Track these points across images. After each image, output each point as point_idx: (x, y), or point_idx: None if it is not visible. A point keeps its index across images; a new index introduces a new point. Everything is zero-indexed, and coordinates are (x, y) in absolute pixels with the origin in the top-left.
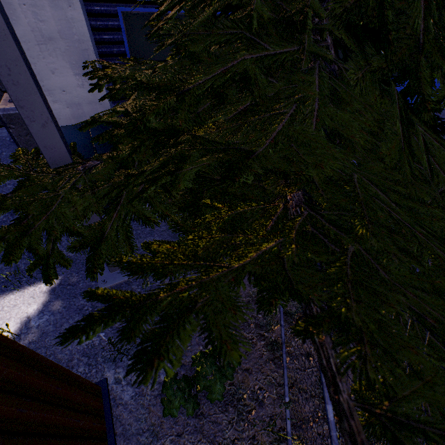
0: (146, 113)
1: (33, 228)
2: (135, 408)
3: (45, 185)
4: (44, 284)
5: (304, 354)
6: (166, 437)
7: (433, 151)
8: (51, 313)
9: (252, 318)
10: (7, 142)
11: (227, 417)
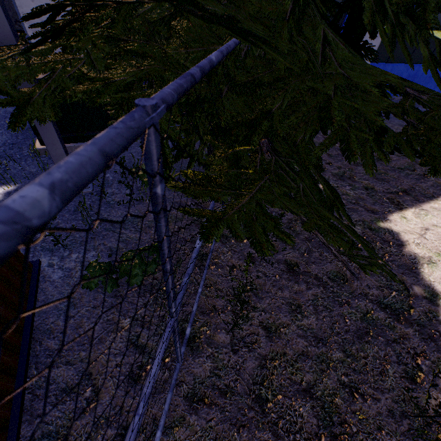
0: None
1: None
2: (61, 285)
3: None
4: (1, 188)
5: (230, 266)
6: (83, 307)
7: (336, 50)
8: None
9: (190, 235)
10: None
11: (143, 300)
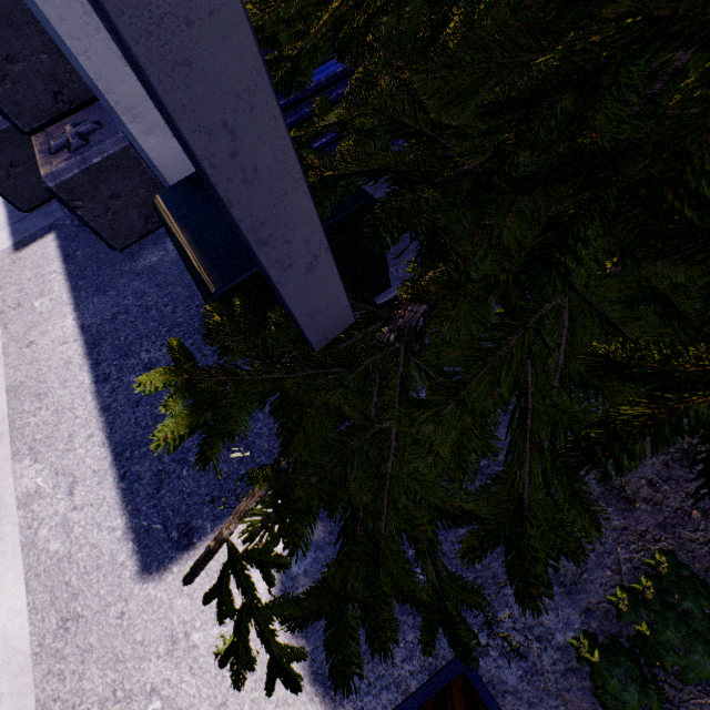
0: (689, 148)
1: (380, 539)
2: (535, 697)
3: (333, 407)
4: None
5: None
6: None
7: None
8: (314, 547)
9: (689, 498)
10: (71, 228)
11: None
